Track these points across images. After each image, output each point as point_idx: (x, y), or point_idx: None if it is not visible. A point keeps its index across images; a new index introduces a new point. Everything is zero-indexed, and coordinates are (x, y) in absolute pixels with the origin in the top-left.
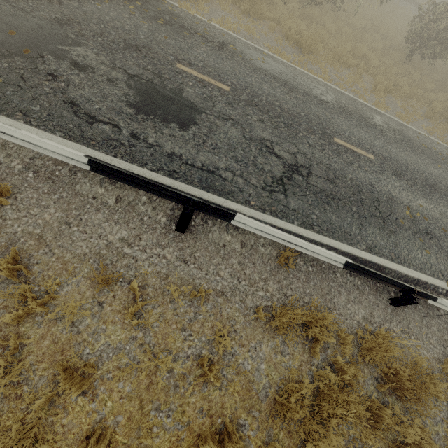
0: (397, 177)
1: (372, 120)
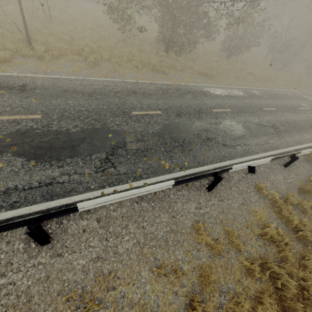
0: (286, 112)
1: (256, 93)
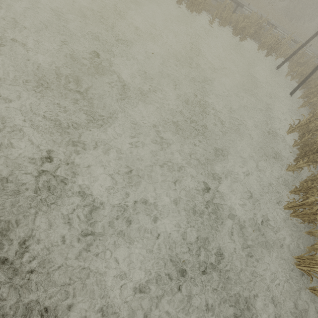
0: None
1: None
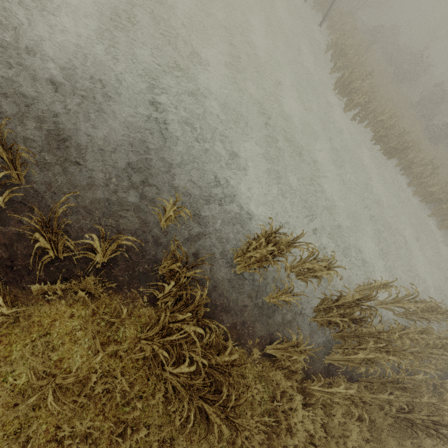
0: None
1: None
